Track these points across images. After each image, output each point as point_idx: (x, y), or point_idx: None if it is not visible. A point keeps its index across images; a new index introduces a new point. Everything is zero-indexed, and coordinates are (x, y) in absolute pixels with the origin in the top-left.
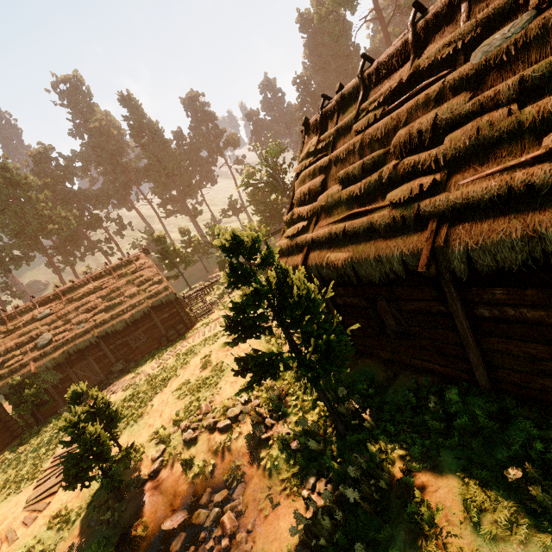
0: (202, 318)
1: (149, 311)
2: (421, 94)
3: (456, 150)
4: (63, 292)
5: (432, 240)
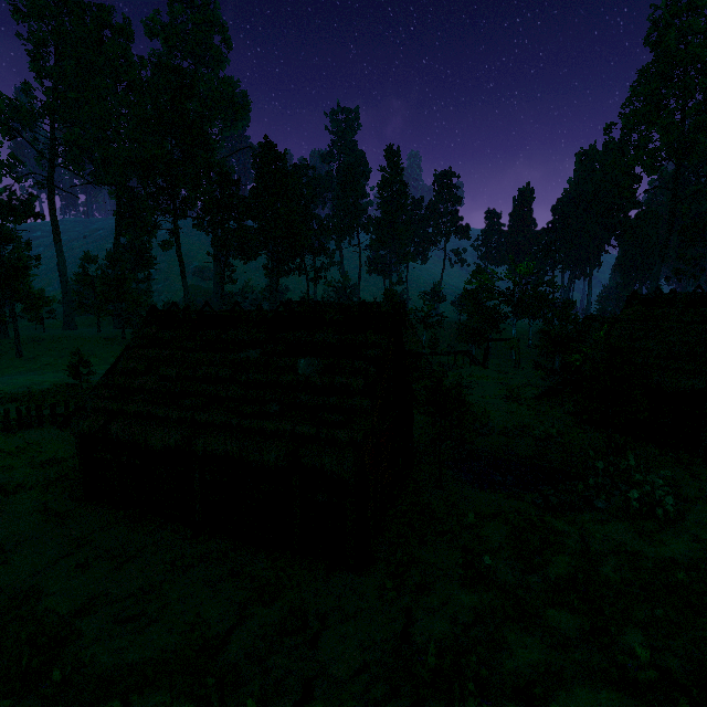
0: (425, 377)
1: None
2: None
3: None
4: None
5: None
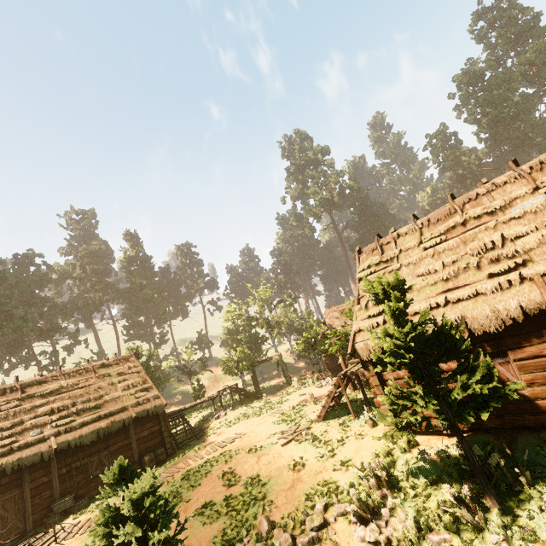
0: (182, 446)
1: (129, 424)
2: (480, 227)
3: (530, 245)
4: (23, 386)
5: (545, 286)
